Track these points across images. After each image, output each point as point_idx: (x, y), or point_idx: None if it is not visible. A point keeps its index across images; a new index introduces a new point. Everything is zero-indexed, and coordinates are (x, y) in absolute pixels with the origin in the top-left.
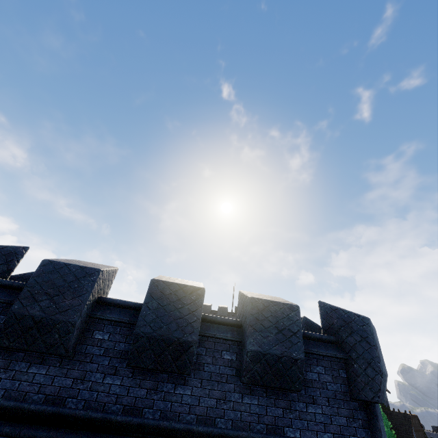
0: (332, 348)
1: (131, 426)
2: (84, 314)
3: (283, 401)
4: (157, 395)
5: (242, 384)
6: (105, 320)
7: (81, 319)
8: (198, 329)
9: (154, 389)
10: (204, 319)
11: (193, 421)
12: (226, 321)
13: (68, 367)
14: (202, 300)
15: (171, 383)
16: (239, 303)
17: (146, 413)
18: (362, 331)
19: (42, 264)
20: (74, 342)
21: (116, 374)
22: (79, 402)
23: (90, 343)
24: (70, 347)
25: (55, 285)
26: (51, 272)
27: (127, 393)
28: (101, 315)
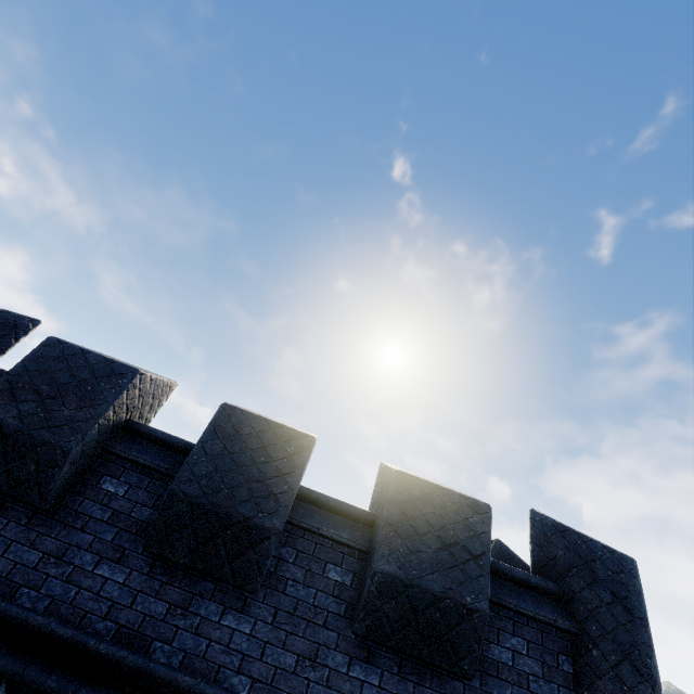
0: (548, 606)
1: (122, 670)
2: (91, 440)
3: (432, 692)
4: (185, 620)
5: (354, 638)
6: (127, 461)
7: (82, 448)
8: (286, 508)
9: (182, 607)
10: (305, 496)
11: (243, 689)
12: (346, 509)
13: (41, 531)
14: (305, 458)
15: (217, 603)
16: (376, 483)
17: (156, 649)
18: (616, 584)
19: (44, 343)
20: (62, 487)
21: (120, 562)
22: (40, 598)
23: (91, 495)
24: (51, 493)
25: (54, 381)
26: (55, 359)
27: (131, 603)
28: (122, 451)
